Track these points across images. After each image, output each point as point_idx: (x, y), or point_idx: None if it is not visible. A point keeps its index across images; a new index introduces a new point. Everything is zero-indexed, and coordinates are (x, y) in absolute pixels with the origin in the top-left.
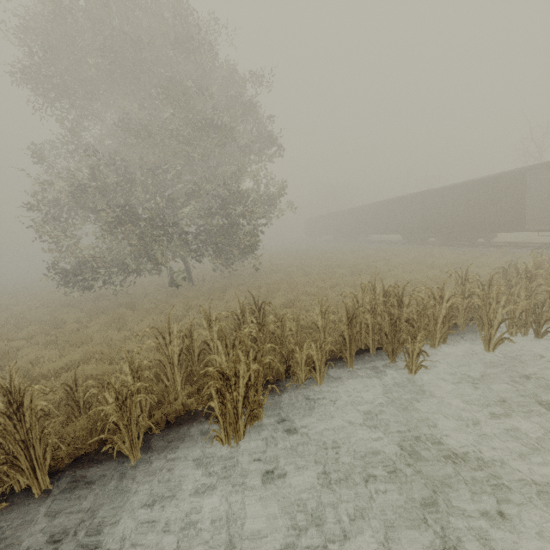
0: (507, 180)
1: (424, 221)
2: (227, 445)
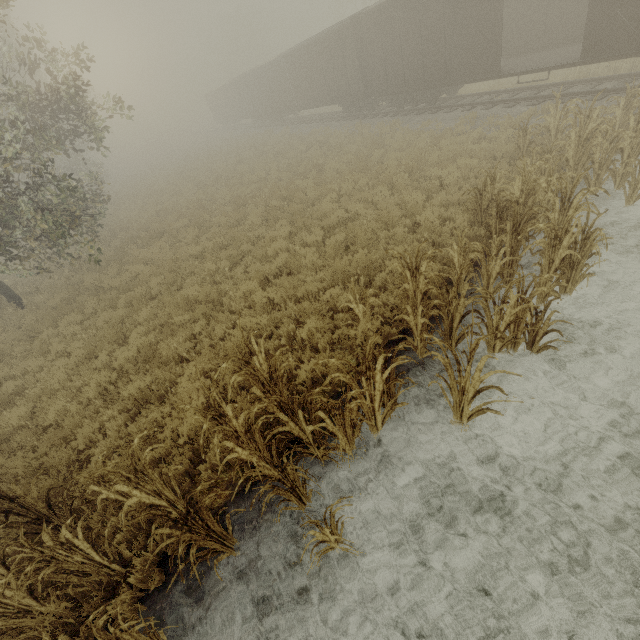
0: None
1: (365, 75)
2: None
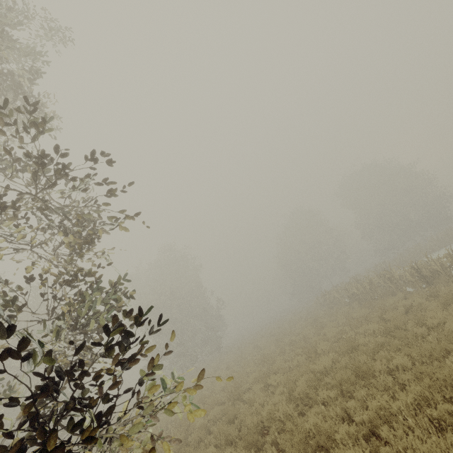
0: None
1: None
2: None
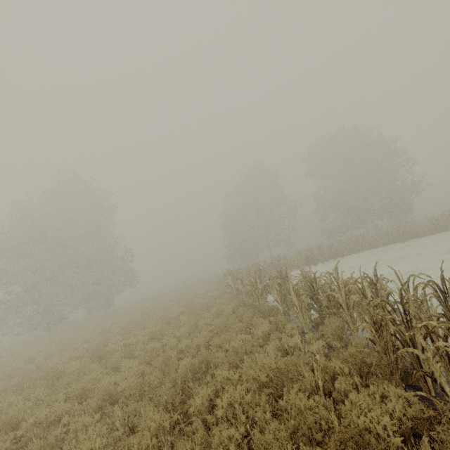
0: None
1: None
2: (400, 243)
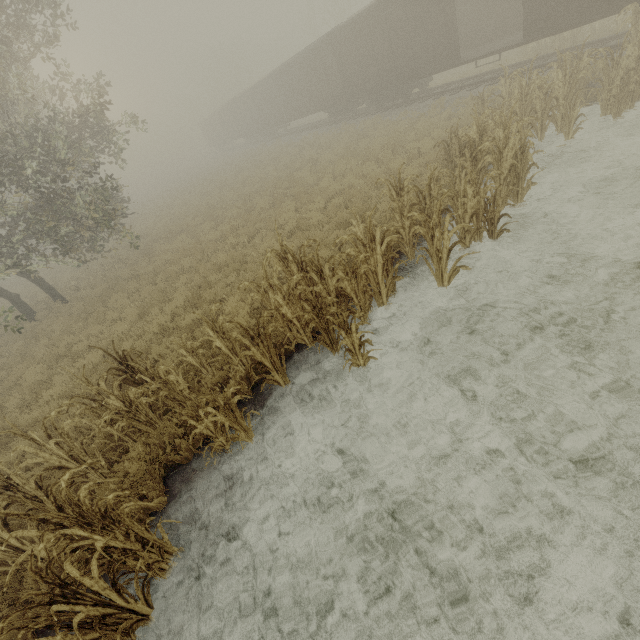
0: None
1: (346, 82)
2: (133, 633)
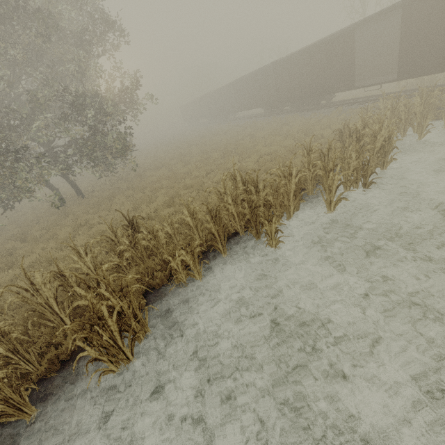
0: (340, 39)
1: (279, 92)
2: (119, 369)
